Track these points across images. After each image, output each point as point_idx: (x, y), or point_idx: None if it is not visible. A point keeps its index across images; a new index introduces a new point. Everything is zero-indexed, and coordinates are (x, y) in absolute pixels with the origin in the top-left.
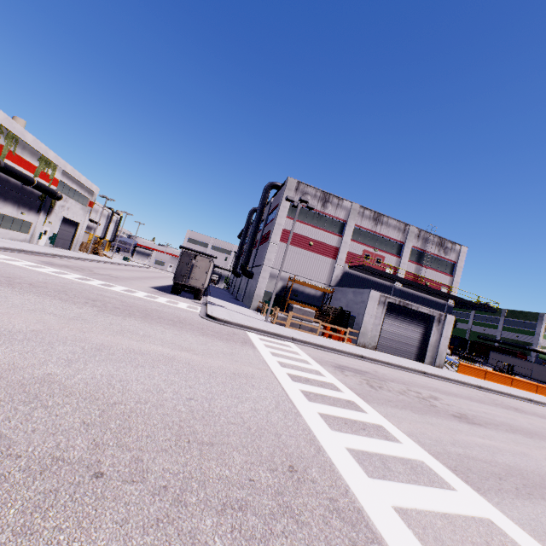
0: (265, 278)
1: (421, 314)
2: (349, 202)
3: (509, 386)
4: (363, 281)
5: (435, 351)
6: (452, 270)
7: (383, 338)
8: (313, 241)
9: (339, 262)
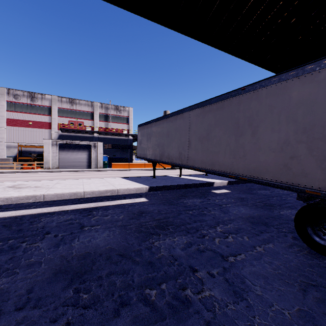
0: (3, 149)
1: (85, 145)
2: (50, 95)
3: (144, 167)
4: (74, 137)
5: (97, 161)
6: (128, 121)
7: (63, 162)
8: (32, 122)
9: (54, 130)
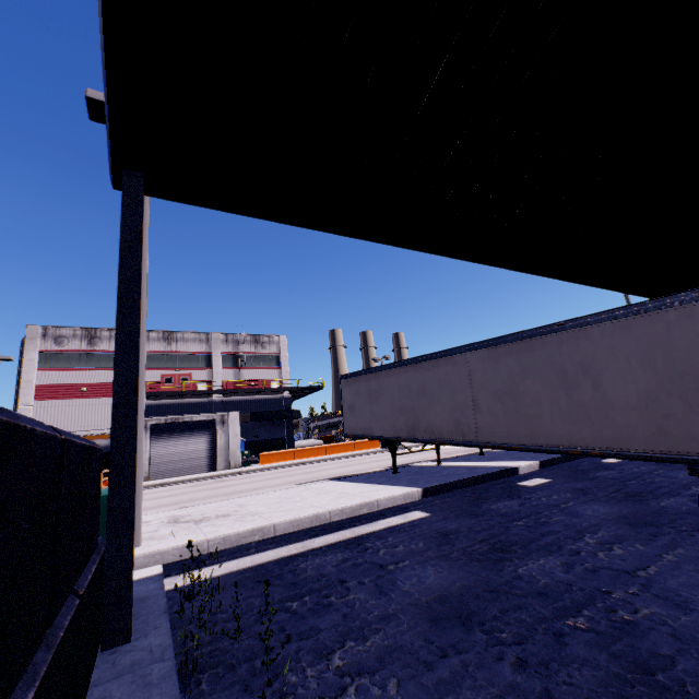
0: None
1: (203, 422)
2: None
3: (325, 455)
4: (172, 407)
5: (229, 454)
6: (279, 361)
7: (159, 463)
8: (88, 386)
9: None
